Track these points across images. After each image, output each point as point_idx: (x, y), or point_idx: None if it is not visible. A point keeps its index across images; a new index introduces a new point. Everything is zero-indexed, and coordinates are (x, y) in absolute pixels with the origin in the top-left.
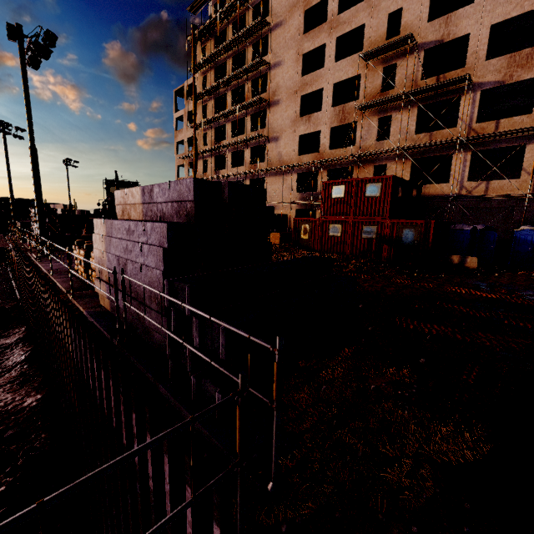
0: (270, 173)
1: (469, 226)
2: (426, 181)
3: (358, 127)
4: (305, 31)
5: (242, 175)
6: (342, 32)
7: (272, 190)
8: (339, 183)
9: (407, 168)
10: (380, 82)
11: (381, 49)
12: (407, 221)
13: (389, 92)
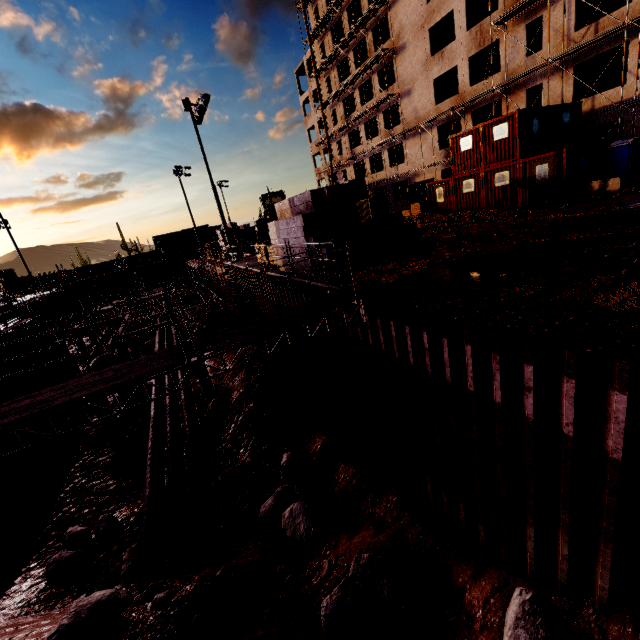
0: (408, 136)
1: (628, 140)
2: (618, 81)
3: (501, 46)
4: None
5: (378, 147)
6: None
7: (412, 155)
8: (466, 134)
9: (568, 80)
10: None
11: None
12: (538, 157)
13: None
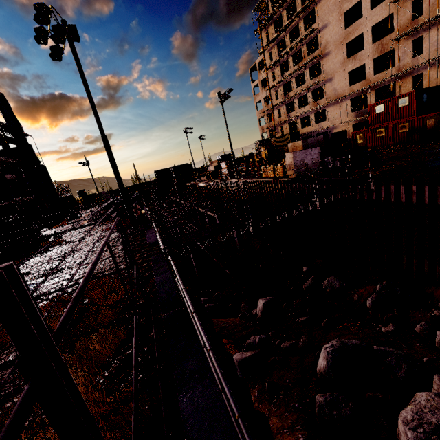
0: (329, 105)
1: None
2: None
3: (395, 52)
4: None
5: (307, 112)
6: None
7: (332, 116)
8: (379, 104)
9: None
10: (410, 13)
11: None
12: (428, 115)
13: (418, 18)
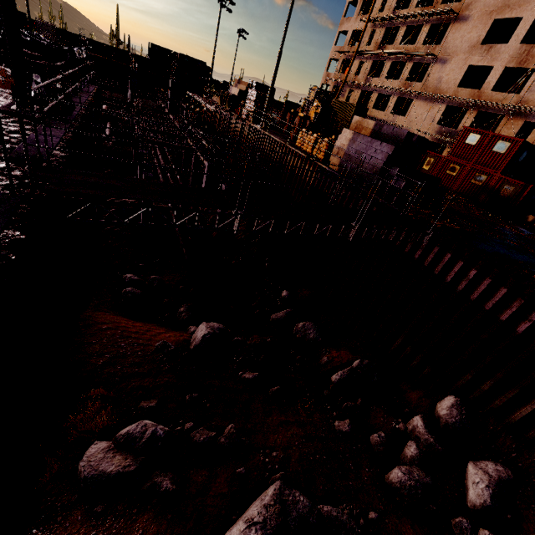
0: (420, 97)
1: None
2: None
3: (533, 75)
4: None
5: (392, 90)
6: None
7: (414, 115)
8: (477, 132)
9: None
10: None
11: None
12: (512, 180)
13: None
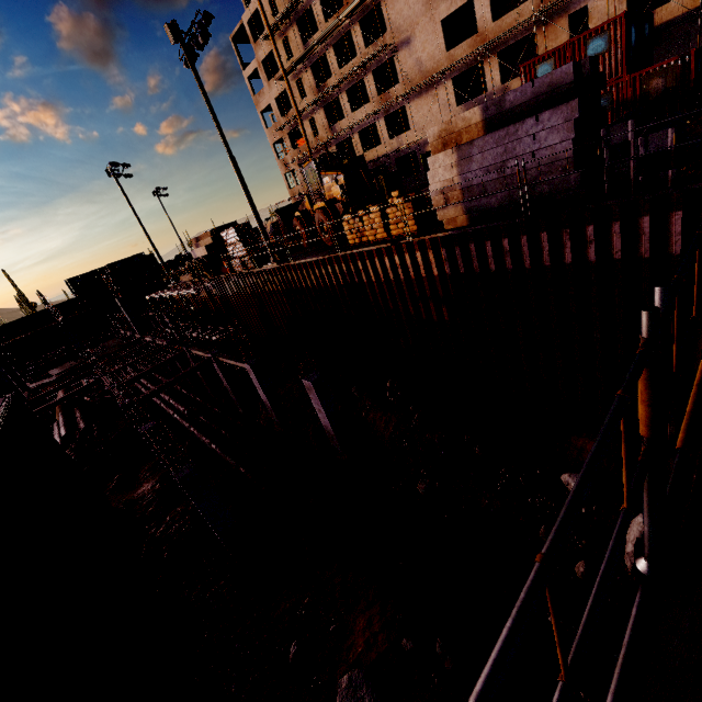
0: (412, 96)
1: None
2: (643, 6)
3: None
4: None
5: (371, 117)
6: None
7: (420, 119)
8: (544, 59)
9: None
10: None
11: None
12: (654, 67)
13: None
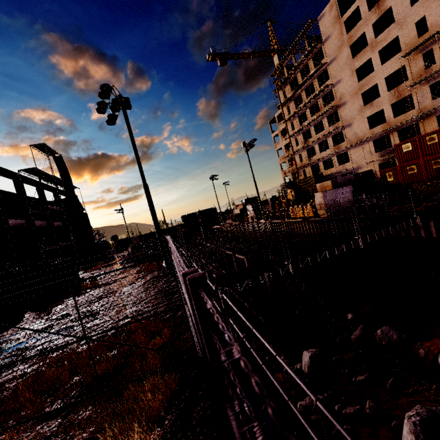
0: (351, 147)
1: None
2: None
3: (413, 96)
4: (353, 55)
5: (329, 155)
6: (381, 46)
7: (355, 157)
8: (405, 143)
9: None
10: (422, 63)
11: (416, 47)
12: None
13: (432, 67)
